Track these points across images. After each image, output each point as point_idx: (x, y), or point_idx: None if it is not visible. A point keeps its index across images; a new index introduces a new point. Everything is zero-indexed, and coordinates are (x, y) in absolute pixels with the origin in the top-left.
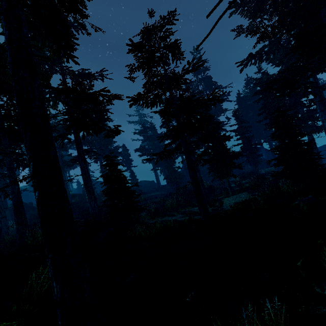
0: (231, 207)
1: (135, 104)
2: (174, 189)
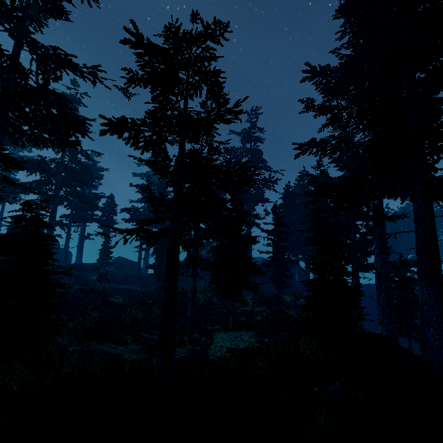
0: (218, 358)
1: (113, 133)
2: (154, 290)
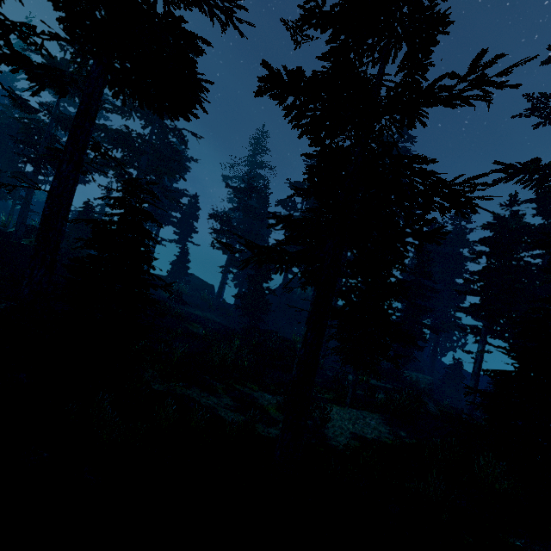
0: (347, 448)
1: (274, 95)
2: (242, 327)
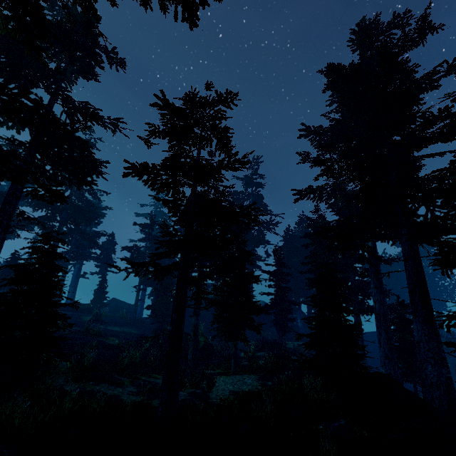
0: (221, 400)
1: (134, 175)
2: (152, 332)
